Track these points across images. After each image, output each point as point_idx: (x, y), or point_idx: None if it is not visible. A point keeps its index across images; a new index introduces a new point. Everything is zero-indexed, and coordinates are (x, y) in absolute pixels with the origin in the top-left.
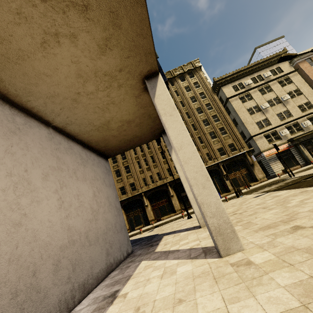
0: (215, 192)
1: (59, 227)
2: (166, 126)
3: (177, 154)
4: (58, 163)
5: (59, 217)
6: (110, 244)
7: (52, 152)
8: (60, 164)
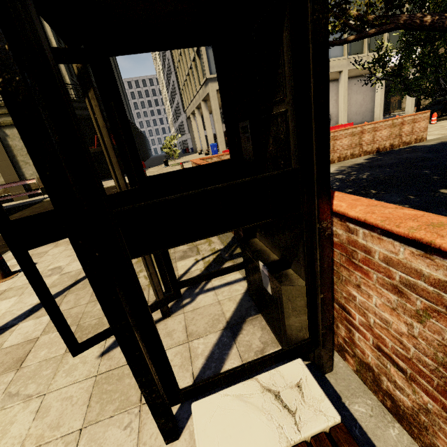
0: (378, 110)
1: (348, 110)
2: (376, 88)
3: (375, 98)
4: (351, 91)
5: (348, 108)
6: (365, 116)
7: (349, 88)
8: (351, 91)
